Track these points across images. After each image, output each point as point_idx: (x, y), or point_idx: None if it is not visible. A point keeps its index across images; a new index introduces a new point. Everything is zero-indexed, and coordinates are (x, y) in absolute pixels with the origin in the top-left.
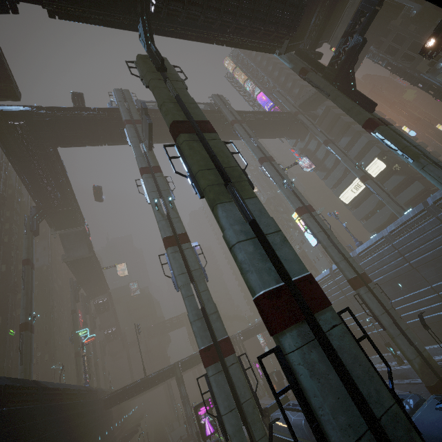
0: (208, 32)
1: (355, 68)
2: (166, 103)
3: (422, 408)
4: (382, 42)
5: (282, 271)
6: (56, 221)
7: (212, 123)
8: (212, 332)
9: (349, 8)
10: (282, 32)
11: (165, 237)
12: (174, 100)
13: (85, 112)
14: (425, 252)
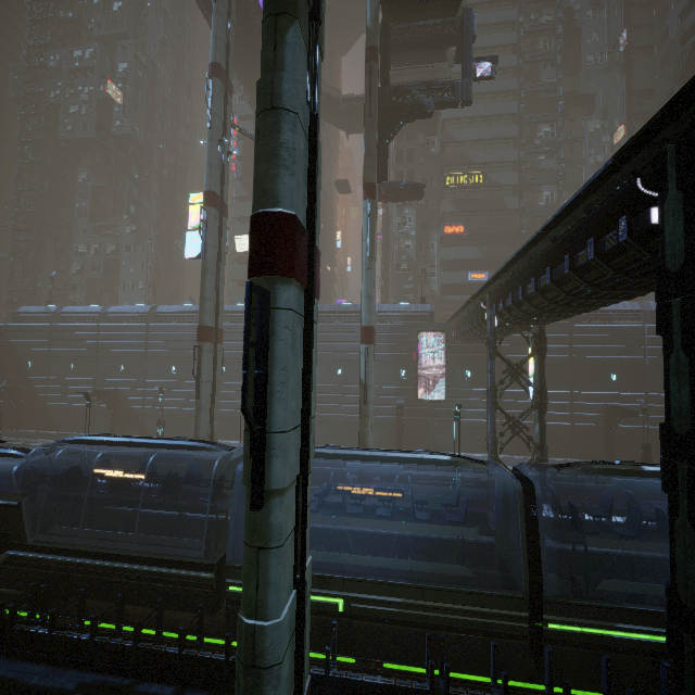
0: None
1: None
2: None
3: None
4: (403, 140)
5: (314, 215)
6: None
7: None
8: None
9: (431, 69)
10: None
11: None
12: None
13: None
14: None
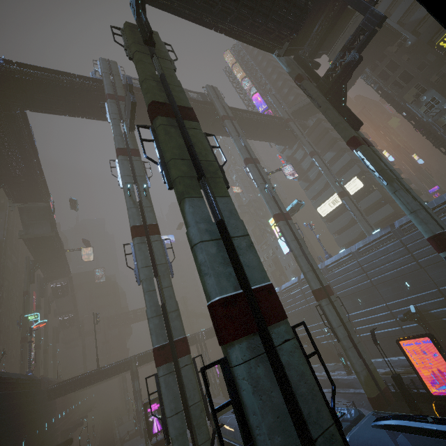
0: (207, 15)
1: (349, 85)
2: (148, 80)
3: (360, 424)
4: (377, 66)
5: (242, 277)
6: (16, 192)
7: (202, 114)
8: (169, 331)
9: (351, 25)
10: (283, 33)
11: (133, 226)
12: (158, 79)
13: (63, 76)
14: (385, 271)
